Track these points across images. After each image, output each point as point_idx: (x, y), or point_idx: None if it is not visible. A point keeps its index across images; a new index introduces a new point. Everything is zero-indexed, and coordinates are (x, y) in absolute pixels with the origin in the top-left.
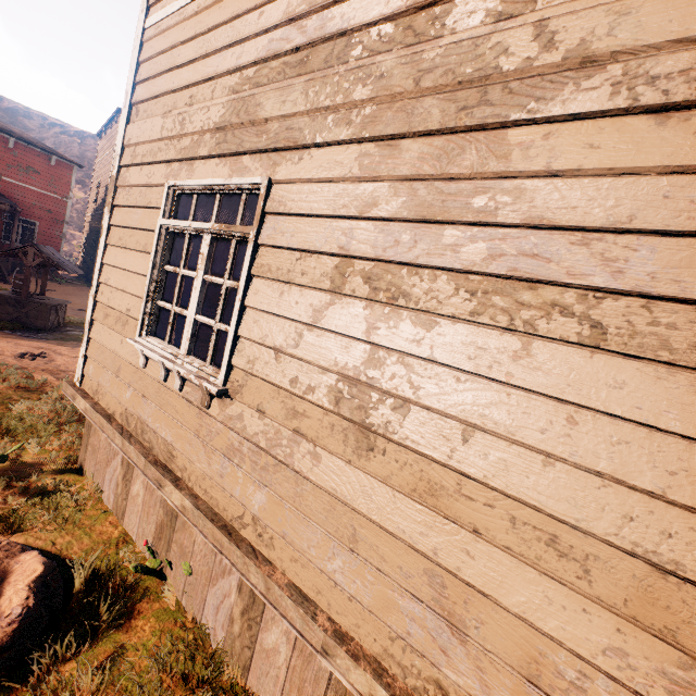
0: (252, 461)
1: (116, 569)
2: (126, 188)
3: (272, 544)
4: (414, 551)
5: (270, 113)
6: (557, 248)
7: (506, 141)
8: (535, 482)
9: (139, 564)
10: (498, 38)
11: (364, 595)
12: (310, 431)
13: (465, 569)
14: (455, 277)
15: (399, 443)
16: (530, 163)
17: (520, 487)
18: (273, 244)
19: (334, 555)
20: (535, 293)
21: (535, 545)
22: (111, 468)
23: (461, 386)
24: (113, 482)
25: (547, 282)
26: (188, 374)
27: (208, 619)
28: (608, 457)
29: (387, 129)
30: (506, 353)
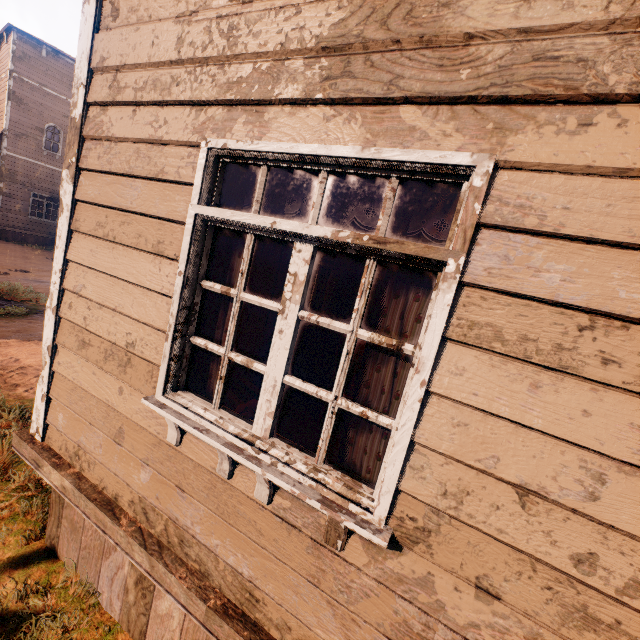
0: None
1: None
2: (103, 142)
3: None
4: None
5: (484, 22)
6: None
7: None
8: None
9: None
10: None
11: None
12: None
13: None
14: None
15: None
16: None
17: None
18: (508, 288)
19: None
20: None
21: None
22: (110, 562)
23: None
24: (117, 583)
25: None
26: (303, 496)
27: None
28: None
29: None
30: None
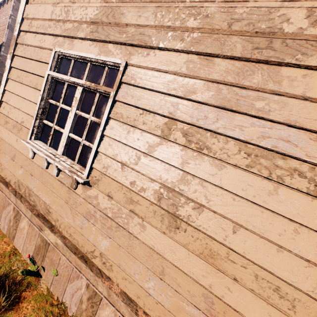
0: (102, 223)
1: (10, 274)
2: (24, 45)
3: (111, 269)
4: (197, 284)
5: (129, 21)
6: (301, 140)
7: (280, 73)
8: (272, 259)
9: (24, 270)
10: (284, 11)
11: (166, 302)
12: (141, 212)
13: (227, 297)
14: (239, 144)
15: (195, 227)
16: (293, 89)
17: (263, 261)
18: (125, 102)
19: (149, 279)
20: (285, 161)
21: (267, 290)
22: (6, 210)
23: (235, 203)
24: (7, 219)
25: (293, 157)
26: (64, 169)
27: (66, 299)
28: (314, 253)
29: (207, 49)
30: (264, 191)
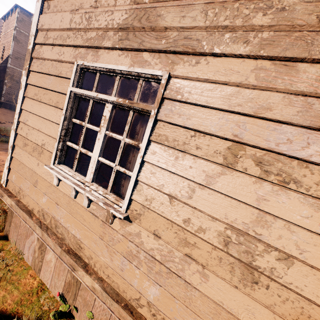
0: (148, 266)
1: None
2: (40, 60)
3: None
4: None
5: (170, 23)
6: None
7: None
8: None
9: (56, 312)
10: None
11: None
12: (200, 258)
13: None
14: None
15: (284, 285)
16: None
17: None
18: (170, 121)
19: None
20: None
21: None
22: (29, 240)
23: None
24: (31, 249)
25: None
26: (97, 201)
27: None
28: None
29: (286, 52)
30: None
